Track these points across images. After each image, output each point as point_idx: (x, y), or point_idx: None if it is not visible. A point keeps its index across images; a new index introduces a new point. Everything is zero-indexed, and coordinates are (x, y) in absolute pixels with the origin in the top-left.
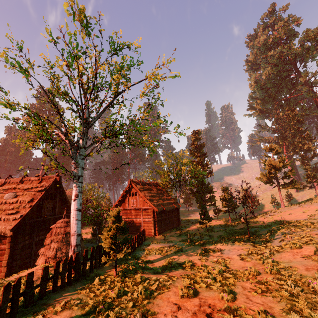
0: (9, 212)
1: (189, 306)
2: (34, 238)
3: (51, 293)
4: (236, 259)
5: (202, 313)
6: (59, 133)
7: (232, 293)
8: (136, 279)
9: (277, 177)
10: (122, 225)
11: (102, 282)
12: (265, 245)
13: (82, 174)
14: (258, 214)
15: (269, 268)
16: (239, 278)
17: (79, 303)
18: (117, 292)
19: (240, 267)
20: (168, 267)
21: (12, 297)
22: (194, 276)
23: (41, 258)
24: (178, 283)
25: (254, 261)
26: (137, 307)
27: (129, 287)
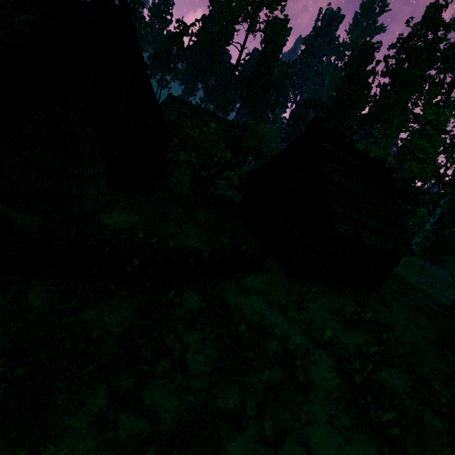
0: None
1: None
2: None
3: None
4: None
5: None
6: None
7: None
8: None
9: None
10: None
11: None
12: None
13: None
14: None
15: None
16: None
17: None
18: None
19: None
20: None
21: None
22: None
23: None
24: None
25: None
26: None
27: None
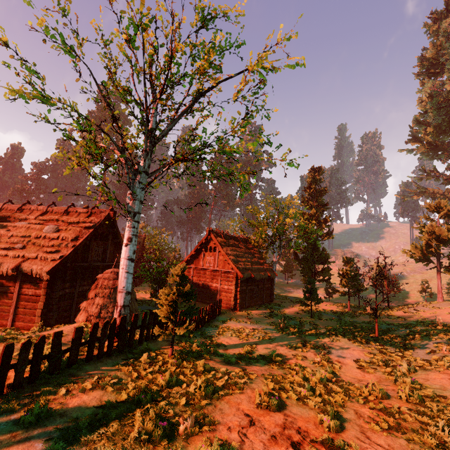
0: (48, 250)
1: (267, 424)
2: (76, 288)
3: (85, 362)
4: (351, 366)
5: (286, 439)
6: (114, 150)
7: (338, 418)
8: (198, 367)
9: (438, 254)
10: (187, 289)
11: (151, 361)
12: (401, 354)
13: (140, 210)
14: (394, 305)
15: (405, 392)
16: (352, 398)
17: (116, 384)
18: (168, 379)
19: (356, 379)
20: (246, 357)
21: (32, 358)
22: (282, 378)
23: (83, 314)
24: (256, 384)
25: (379, 374)
26: (192, 407)
27: (186, 376)
